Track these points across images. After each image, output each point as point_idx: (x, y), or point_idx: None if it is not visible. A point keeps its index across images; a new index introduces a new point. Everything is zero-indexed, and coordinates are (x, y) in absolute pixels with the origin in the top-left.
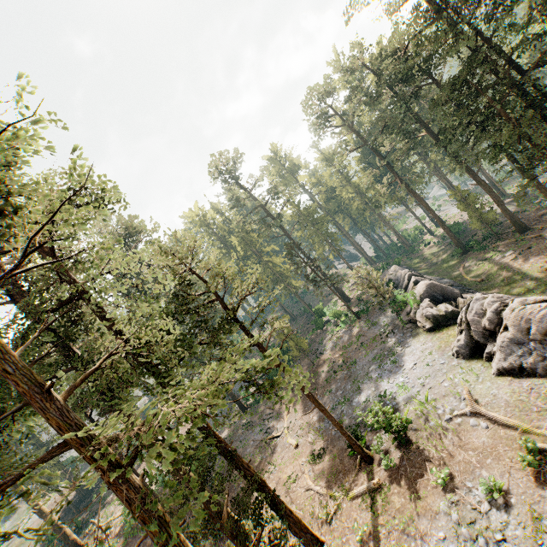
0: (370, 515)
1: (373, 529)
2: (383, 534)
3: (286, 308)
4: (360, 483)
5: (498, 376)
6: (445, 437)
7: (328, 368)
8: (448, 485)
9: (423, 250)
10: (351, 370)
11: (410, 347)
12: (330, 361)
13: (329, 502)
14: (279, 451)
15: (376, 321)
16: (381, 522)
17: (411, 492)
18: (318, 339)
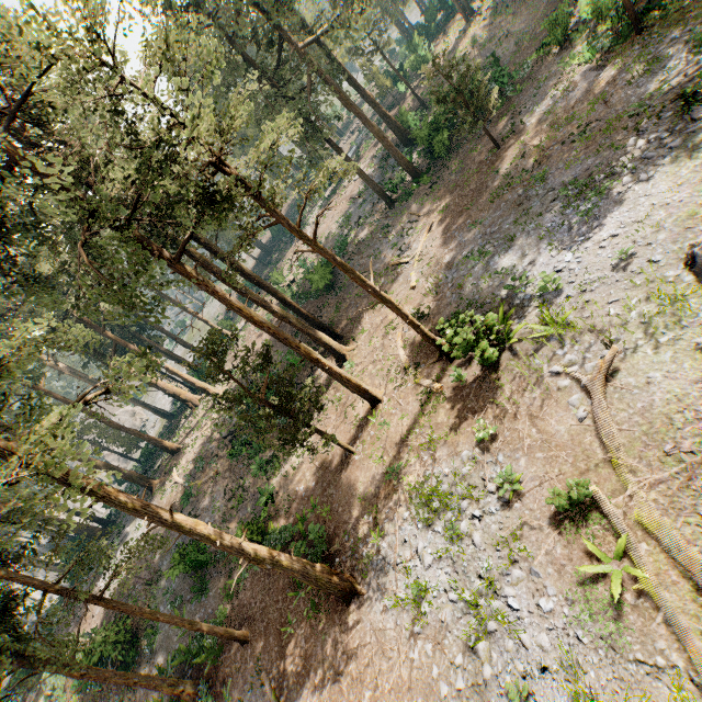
0: (418, 410)
1: (412, 422)
2: (415, 433)
3: None
4: (430, 374)
5: (700, 353)
6: (531, 391)
7: (509, 168)
8: (484, 442)
9: None
10: (529, 192)
11: (645, 185)
12: (519, 150)
13: (401, 373)
14: (399, 284)
15: (659, 60)
16: (420, 423)
17: (455, 419)
18: (540, 76)
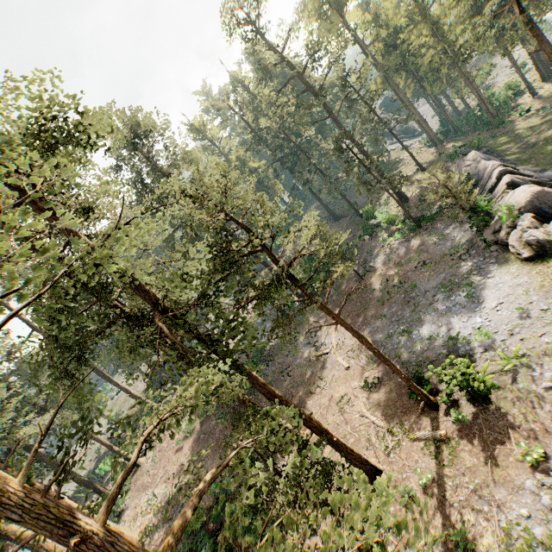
0: (434, 463)
1: (437, 477)
2: (449, 487)
3: (328, 207)
4: (422, 427)
5: None
6: (540, 407)
7: (380, 287)
8: (538, 464)
9: (515, 122)
10: (410, 295)
11: (494, 279)
12: (382, 278)
13: (387, 436)
14: (330, 368)
15: (444, 235)
16: (447, 474)
17: (486, 456)
18: (366, 248)
